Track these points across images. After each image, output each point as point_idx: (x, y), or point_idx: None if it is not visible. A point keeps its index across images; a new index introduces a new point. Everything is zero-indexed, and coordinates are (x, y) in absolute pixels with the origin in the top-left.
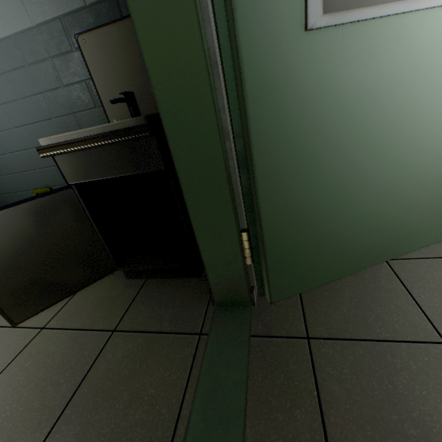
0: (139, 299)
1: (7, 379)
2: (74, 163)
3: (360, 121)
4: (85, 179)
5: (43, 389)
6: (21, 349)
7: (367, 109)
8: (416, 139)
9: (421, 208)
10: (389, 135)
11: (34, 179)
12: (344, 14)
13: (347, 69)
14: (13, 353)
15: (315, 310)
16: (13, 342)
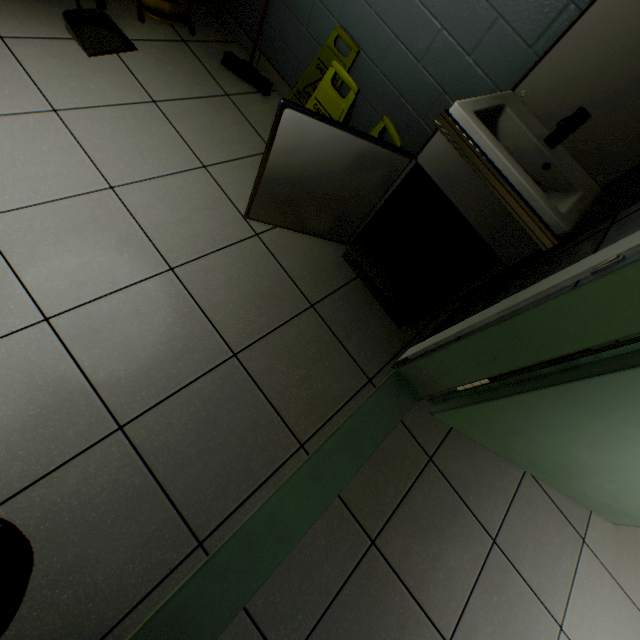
0: (342, 294)
1: (223, 264)
2: (448, 156)
3: None
4: (436, 178)
5: (249, 305)
6: (236, 241)
7: None
8: None
9: (600, 485)
10: None
11: (354, 15)
12: None
13: None
14: (229, 237)
15: (450, 448)
16: (230, 223)
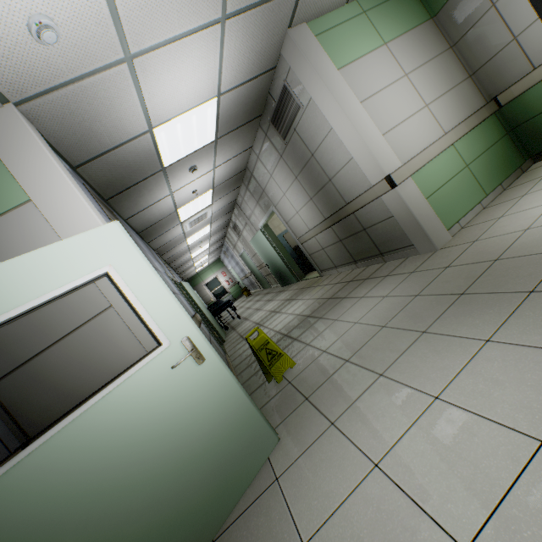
0: None
1: None
2: None
3: (79, 488)
4: None
5: None
6: None
7: (79, 478)
8: (146, 456)
9: (201, 484)
10: (116, 474)
11: None
12: (13, 460)
13: (41, 475)
14: None
15: None
16: None
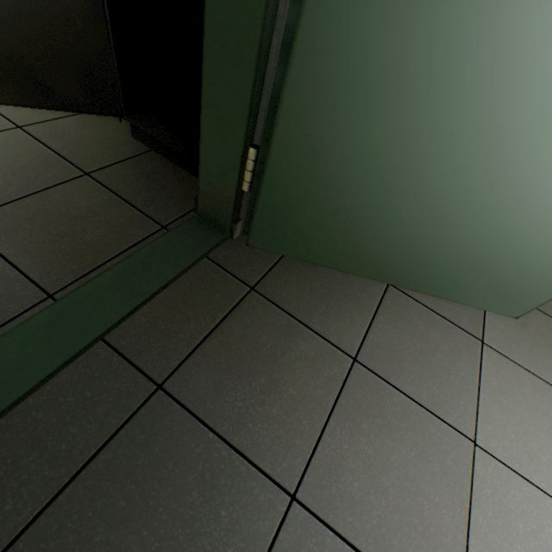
0: (131, 163)
1: None
2: None
3: (457, 89)
4: None
5: None
6: None
7: (477, 75)
8: (509, 166)
9: (458, 255)
10: (480, 136)
11: None
12: None
13: None
14: None
15: (281, 276)
16: None
